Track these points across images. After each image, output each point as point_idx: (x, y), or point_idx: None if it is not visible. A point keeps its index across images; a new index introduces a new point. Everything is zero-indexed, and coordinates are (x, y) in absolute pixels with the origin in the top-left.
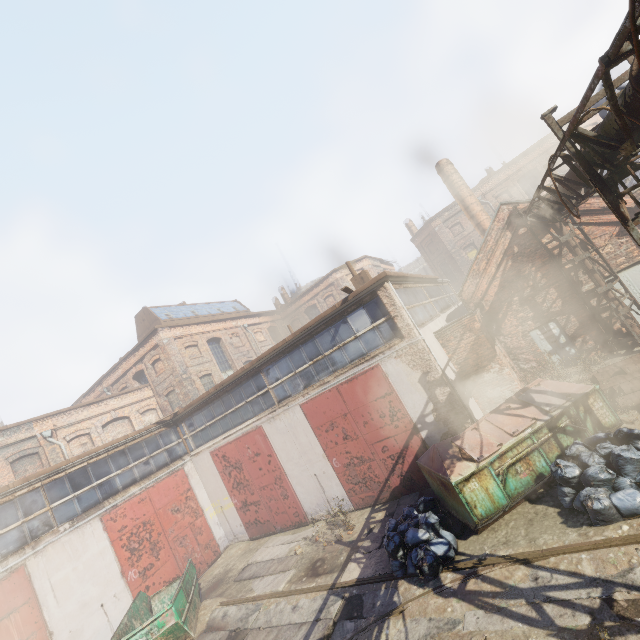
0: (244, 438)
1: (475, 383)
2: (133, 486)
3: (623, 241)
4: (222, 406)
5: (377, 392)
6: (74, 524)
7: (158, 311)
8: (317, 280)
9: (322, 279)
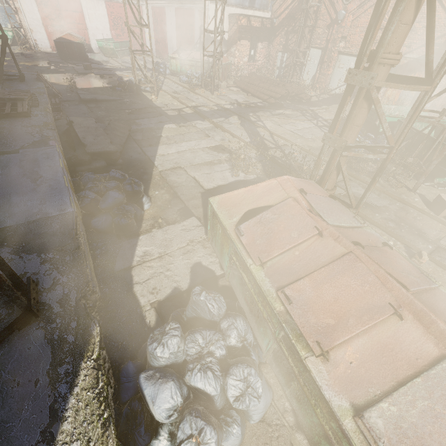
0: (160, 9)
1: (229, 50)
2: None
3: (326, 32)
4: None
5: (191, 22)
6: None
7: None
8: None
9: None
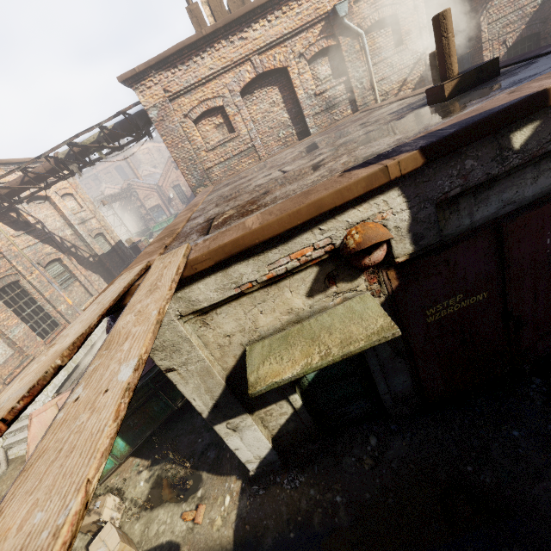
0: None
1: None
2: None
3: None
4: None
5: None
6: None
7: None
8: None
9: None
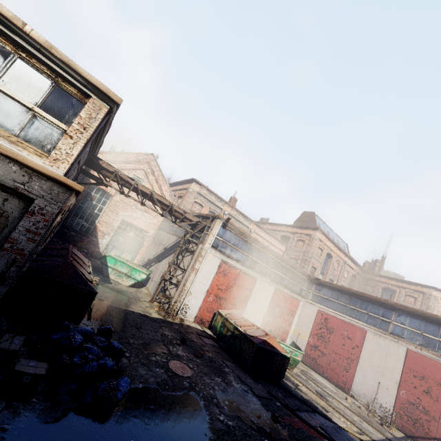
0: (348, 324)
1: None
2: (286, 289)
3: None
4: (348, 300)
5: None
6: (270, 282)
7: (317, 218)
8: (398, 275)
9: (418, 284)
